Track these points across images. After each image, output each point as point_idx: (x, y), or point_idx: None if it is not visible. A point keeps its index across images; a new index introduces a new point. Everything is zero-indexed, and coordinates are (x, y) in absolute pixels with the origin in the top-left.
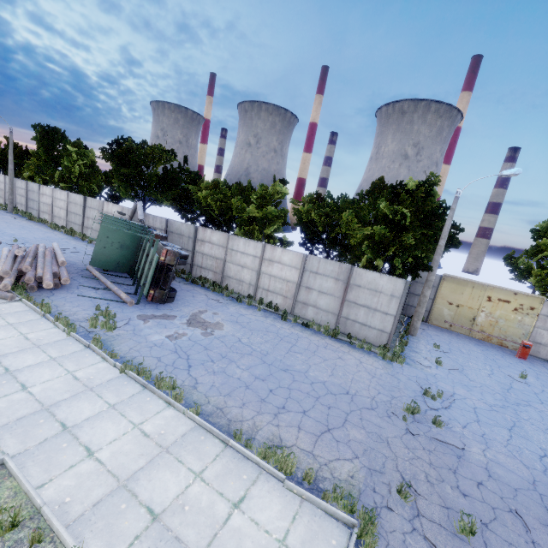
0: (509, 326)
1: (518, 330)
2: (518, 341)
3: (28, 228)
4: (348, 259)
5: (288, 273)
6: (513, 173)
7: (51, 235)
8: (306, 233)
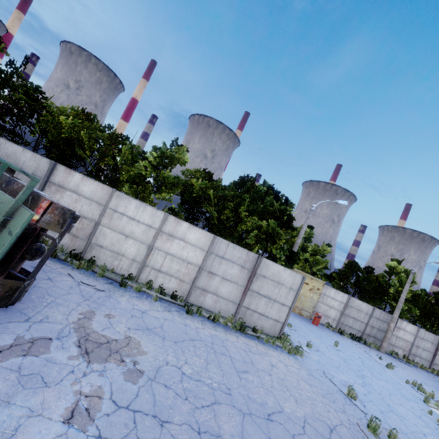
0: (306, 301)
1: (310, 303)
2: (309, 311)
3: None
4: (240, 245)
5: (192, 254)
6: (343, 203)
7: None
8: (179, 205)
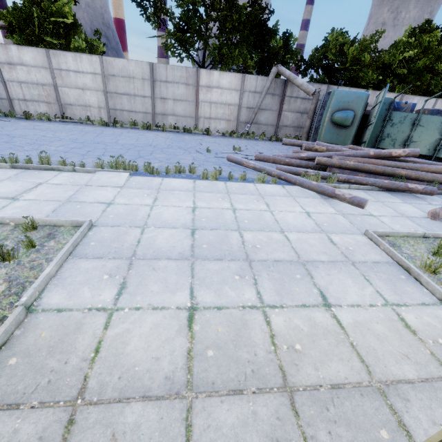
0: None
1: None
2: None
3: (94, 131)
4: None
5: None
6: None
7: (157, 135)
8: None
